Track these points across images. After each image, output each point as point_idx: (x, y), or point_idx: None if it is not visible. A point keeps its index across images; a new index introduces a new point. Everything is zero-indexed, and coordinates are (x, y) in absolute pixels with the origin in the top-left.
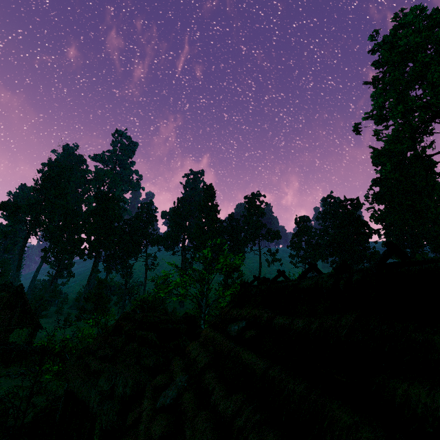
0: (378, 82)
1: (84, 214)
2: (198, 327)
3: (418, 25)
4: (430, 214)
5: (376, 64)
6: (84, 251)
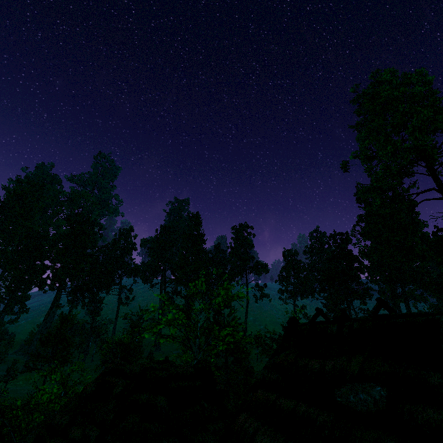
0: (361, 127)
1: (52, 237)
2: (215, 383)
3: (395, 82)
4: (417, 251)
5: (360, 111)
6: (46, 280)
